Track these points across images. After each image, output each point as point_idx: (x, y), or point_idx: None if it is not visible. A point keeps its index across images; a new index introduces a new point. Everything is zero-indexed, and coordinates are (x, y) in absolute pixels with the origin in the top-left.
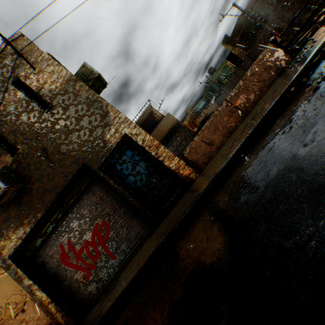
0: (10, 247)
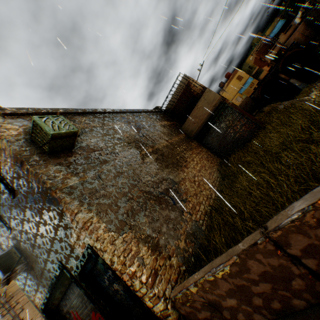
0: (38, 301)
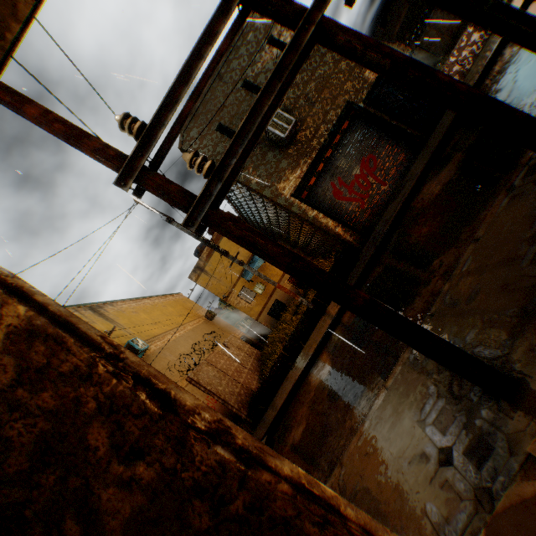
0: (290, 187)
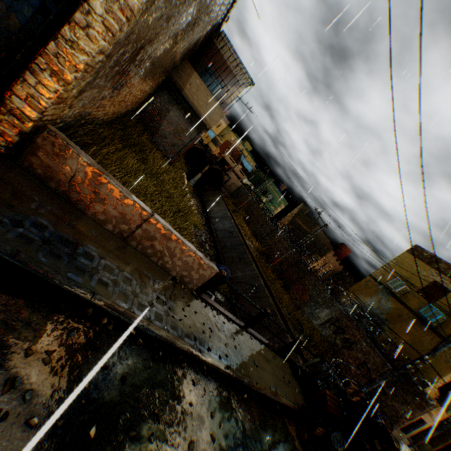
0: None
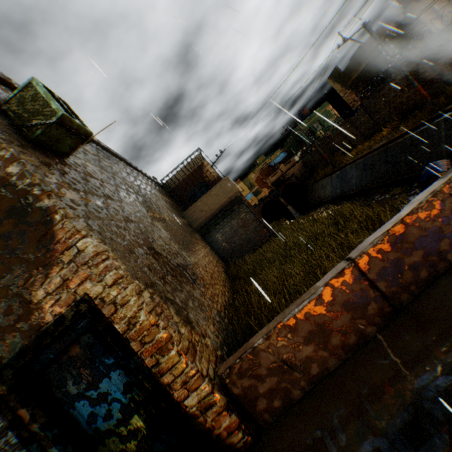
0: None
